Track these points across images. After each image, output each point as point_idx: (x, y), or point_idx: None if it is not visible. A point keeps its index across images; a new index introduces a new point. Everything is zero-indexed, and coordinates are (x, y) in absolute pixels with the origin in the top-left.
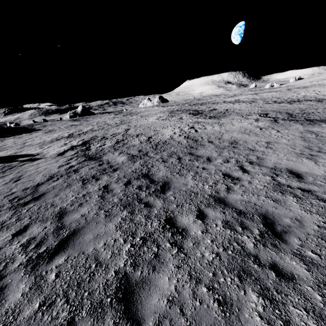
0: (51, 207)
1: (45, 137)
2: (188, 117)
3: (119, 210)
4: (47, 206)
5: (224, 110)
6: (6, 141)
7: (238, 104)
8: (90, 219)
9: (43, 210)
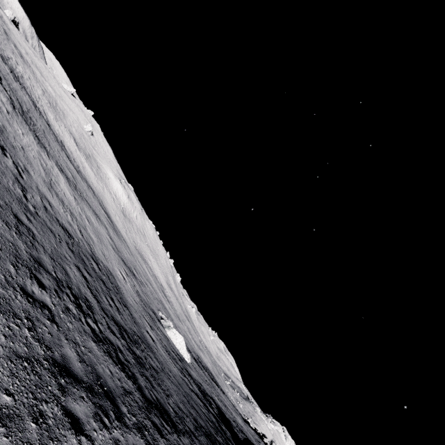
0: None
1: None
2: None
3: None
4: None
5: None
6: None
7: None
8: None
9: None
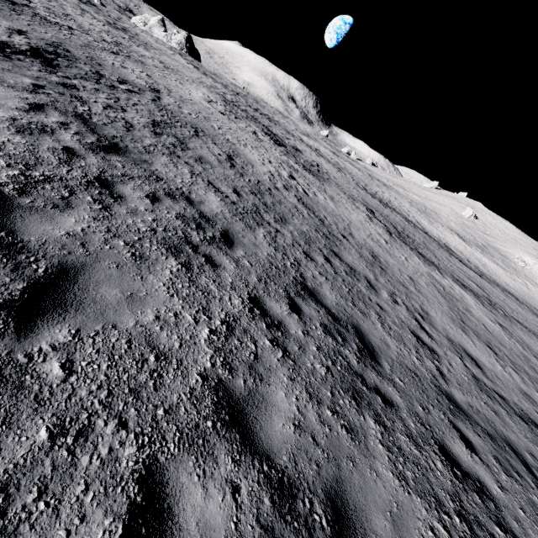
0: (166, 366)
1: None
2: (268, 141)
3: (354, 409)
4: (142, 356)
5: (315, 163)
6: None
7: (325, 162)
8: (330, 446)
9: (143, 376)
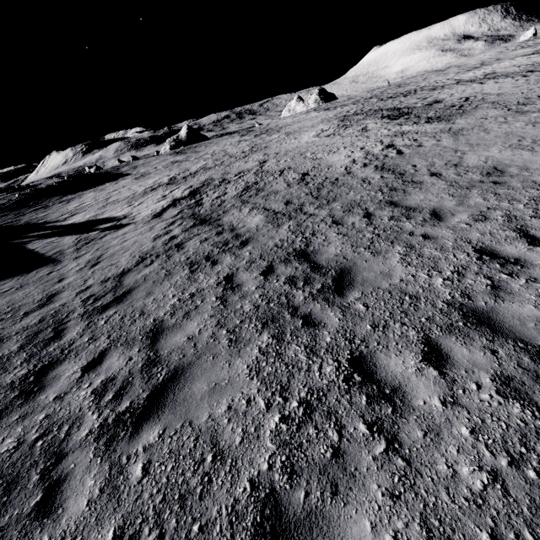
0: (140, 317)
1: (136, 187)
2: (379, 125)
3: (254, 330)
4: (134, 315)
5: (461, 100)
6: (85, 197)
7: (494, 83)
8: (203, 348)
9: (128, 322)
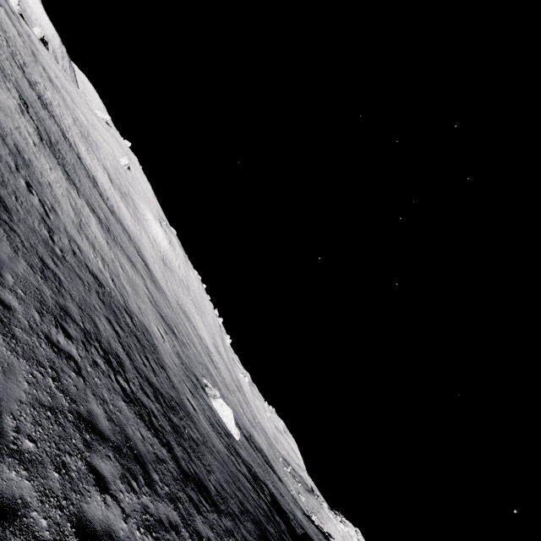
0: None
1: None
2: None
3: None
4: None
5: None
6: None
7: None
8: None
9: None
